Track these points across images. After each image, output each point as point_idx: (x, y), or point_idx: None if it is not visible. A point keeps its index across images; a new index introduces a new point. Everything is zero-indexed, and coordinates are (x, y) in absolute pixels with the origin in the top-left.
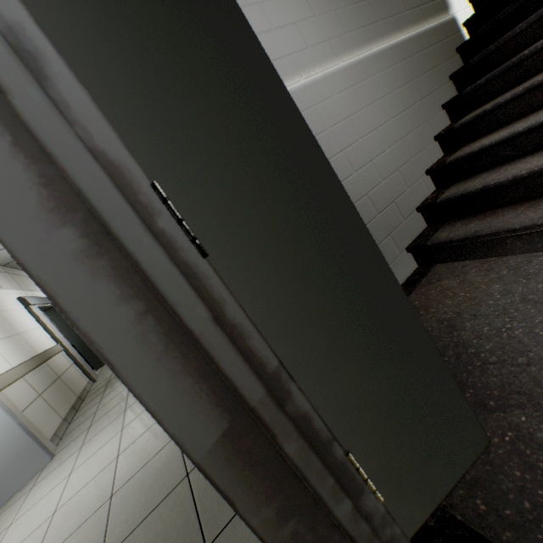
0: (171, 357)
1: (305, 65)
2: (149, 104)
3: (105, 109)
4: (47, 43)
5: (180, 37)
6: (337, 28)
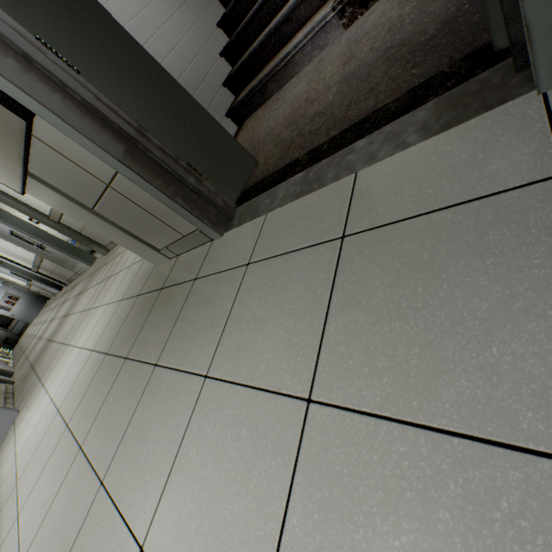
0: (86, 118)
1: None
2: None
3: None
4: None
5: None
6: None
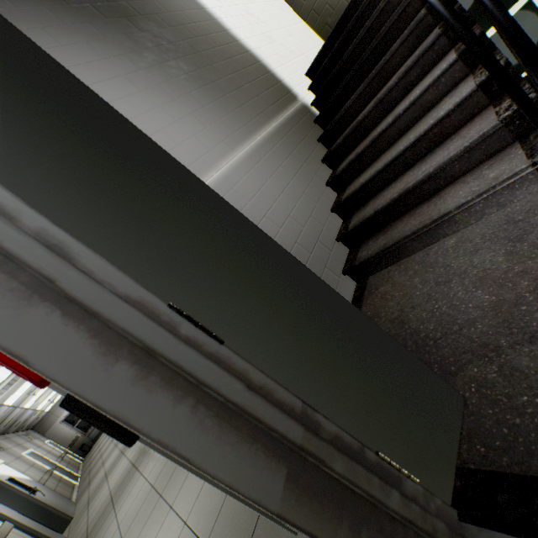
0: (227, 432)
1: (212, 163)
2: (146, 249)
3: (116, 263)
4: (65, 234)
5: (153, 198)
6: (226, 131)
